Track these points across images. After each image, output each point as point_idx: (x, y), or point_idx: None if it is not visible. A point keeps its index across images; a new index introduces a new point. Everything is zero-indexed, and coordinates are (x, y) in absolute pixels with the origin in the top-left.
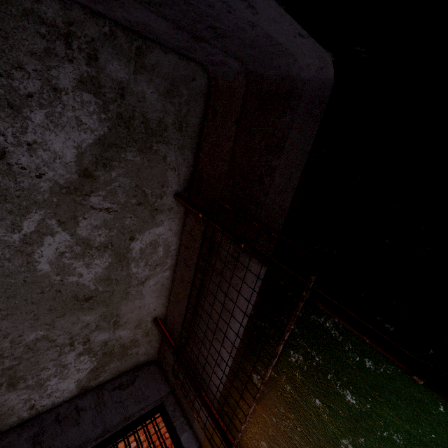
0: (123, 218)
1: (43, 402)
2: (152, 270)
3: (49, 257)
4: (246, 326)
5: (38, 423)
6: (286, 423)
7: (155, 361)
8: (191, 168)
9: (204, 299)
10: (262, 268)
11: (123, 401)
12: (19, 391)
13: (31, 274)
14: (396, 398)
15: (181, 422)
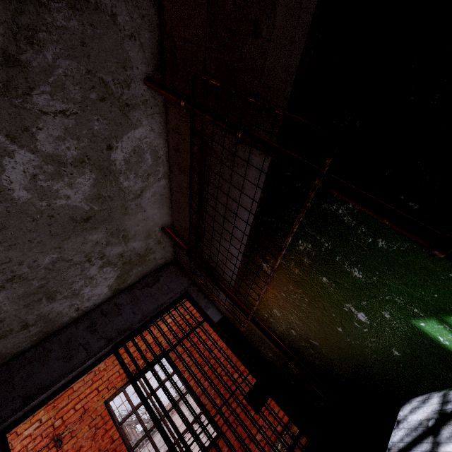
0: (89, 122)
1: (85, 305)
2: (145, 181)
3: (21, 182)
4: (252, 224)
5: (88, 318)
6: (295, 297)
7: (173, 262)
8: (156, 32)
9: (206, 204)
10: (265, 160)
11: (153, 295)
12: (60, 301)
13: (12, 204)
14: (405, 270)
15: (205, 302)
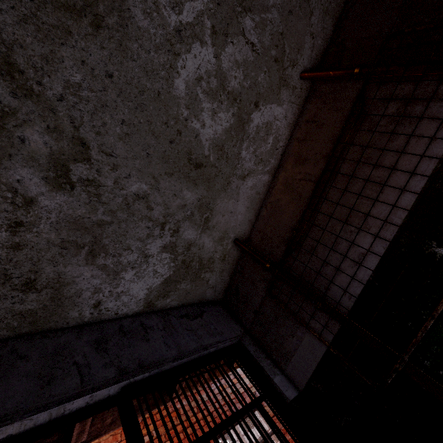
0: (258, 71)
1: (108, 303)
2: (254, 166)
3: (187, 76)
4: (422, 189)
5: (98, 329)
6: None
7: (219, 302)
8: (325, 44)
9: (356, 165)
10: None
11: (195, 330)
12: (93, 270)
13: (165, 90)
14: None
15: (268, 364)
